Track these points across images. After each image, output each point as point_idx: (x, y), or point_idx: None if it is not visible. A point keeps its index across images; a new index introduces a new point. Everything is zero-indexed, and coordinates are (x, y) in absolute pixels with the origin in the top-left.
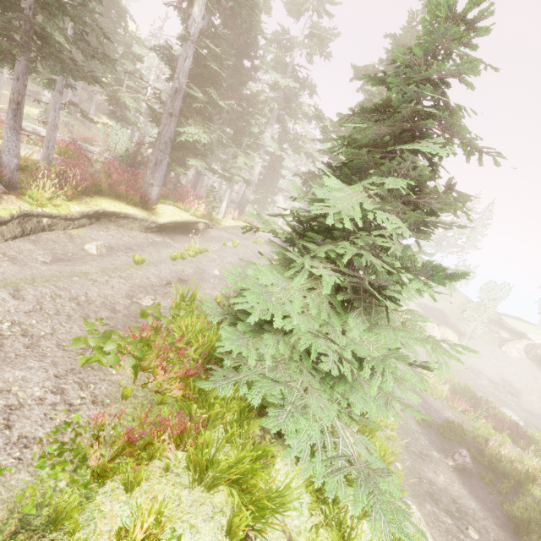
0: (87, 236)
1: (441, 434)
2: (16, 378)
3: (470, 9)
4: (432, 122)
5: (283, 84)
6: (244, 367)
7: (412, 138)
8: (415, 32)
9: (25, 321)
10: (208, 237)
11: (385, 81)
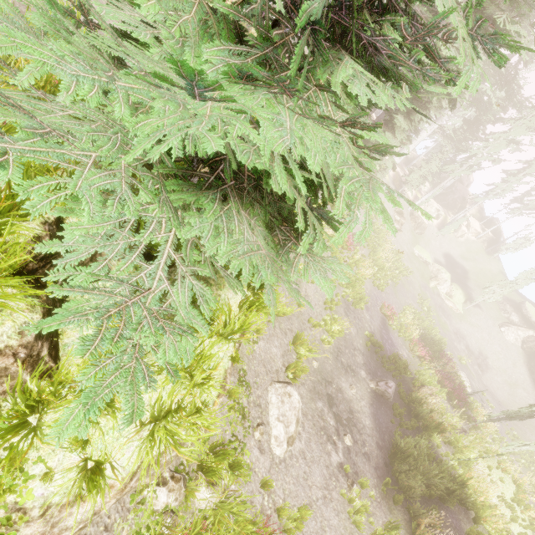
0: None
1: (382, 362)
2: None
3: None
4: None
5: None
6: None
7: None
8: None
9: None
10: None
11: None
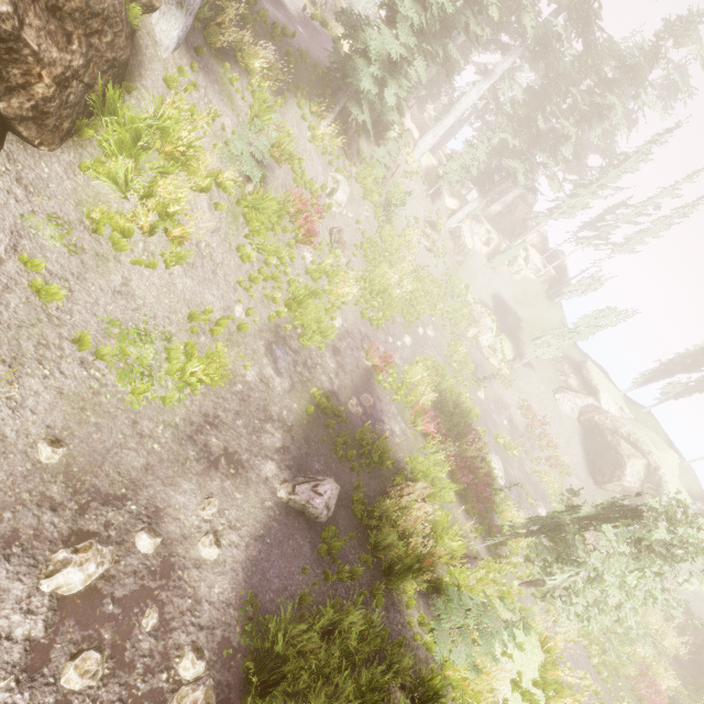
0: None
1: (335, 444)
2: None
3: None
4: None
5: None
6: None
7: None
8: None
9: None
10: None
11: None
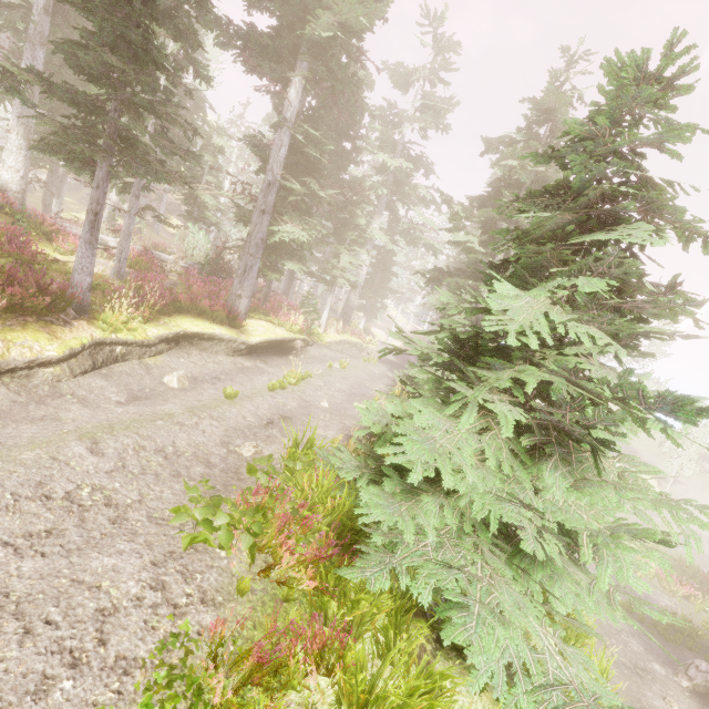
0: (166, 365)
1: (660, 634)
2: (105, 568)
3: (667, 66)
4: (634, 205)
5: (393, 166)
6: (402, 546)
7: (598, 224)
8: (560, 93)
9: (107, 485)
10: (307, 358)
11: (556, 158)
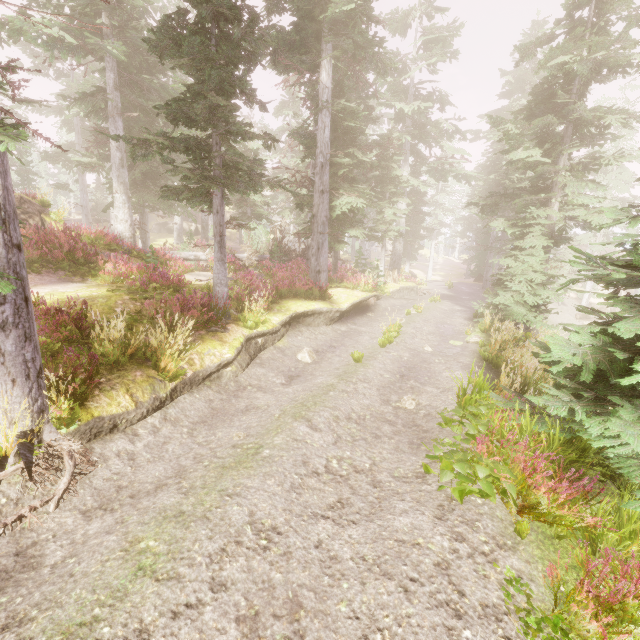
0: (291, 345)
1: None
2: (407, 527)
3: None
4: None
5: (410, 111)
6: None
7: None
8: None
9: (342, 455)
10: (381, 311)
11: None
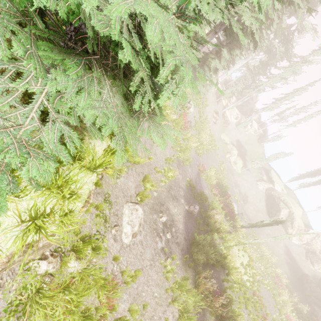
0: None
1: (194, 195)
2: None
3: None
4: None
5: None
6: None
7: None
8: None
9: None
10: None
11: None
